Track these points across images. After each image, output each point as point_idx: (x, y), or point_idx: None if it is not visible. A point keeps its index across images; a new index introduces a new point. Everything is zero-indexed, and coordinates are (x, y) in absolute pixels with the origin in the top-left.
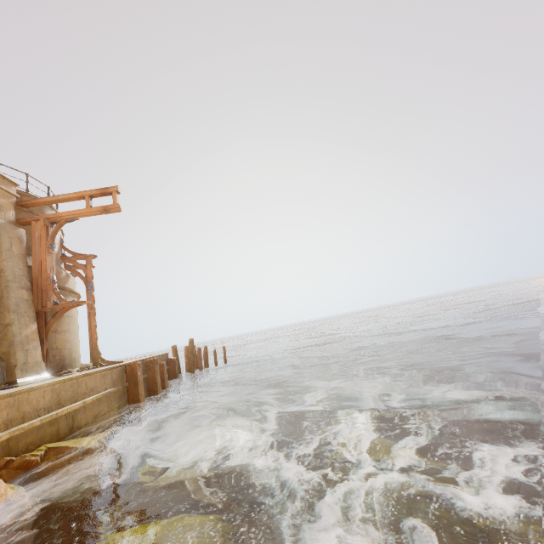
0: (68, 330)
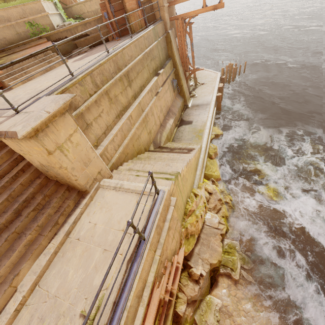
0: (188, 73)
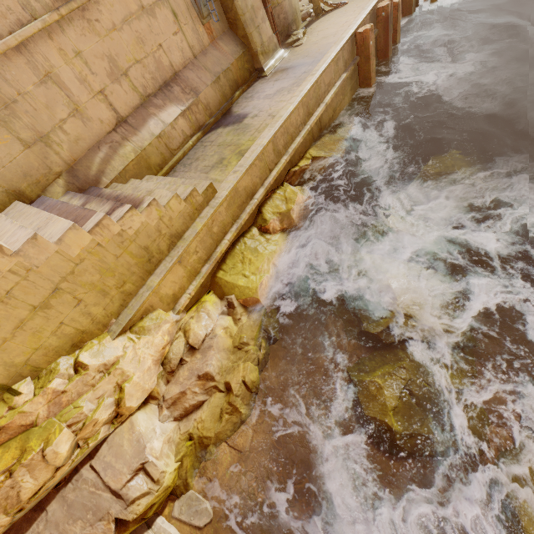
0: None
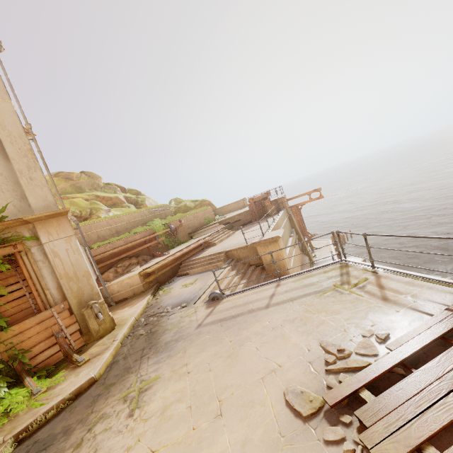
0: None
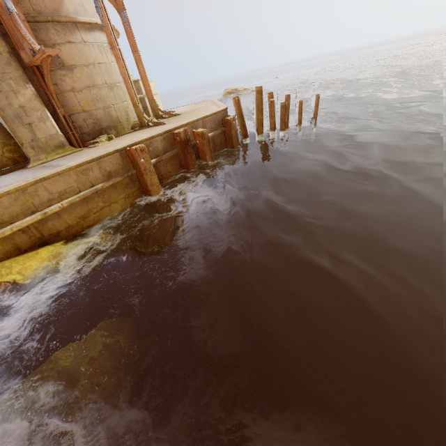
0: (93, 84)
